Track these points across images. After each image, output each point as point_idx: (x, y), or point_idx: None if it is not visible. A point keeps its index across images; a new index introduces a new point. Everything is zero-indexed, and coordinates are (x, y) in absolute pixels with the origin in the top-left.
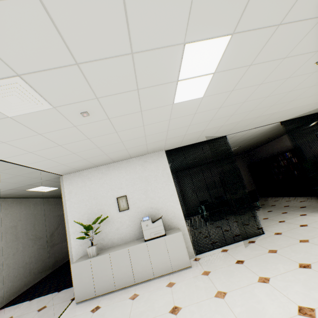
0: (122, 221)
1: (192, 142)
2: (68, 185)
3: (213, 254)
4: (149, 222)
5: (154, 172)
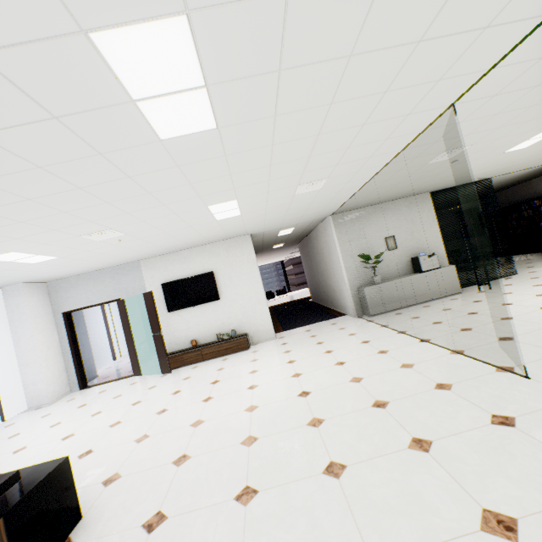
0: (391, 259)
1: (457, 185)
2: (337, 225)
3: (474, 287)
4: (426, 257)
5: (419, 214)
